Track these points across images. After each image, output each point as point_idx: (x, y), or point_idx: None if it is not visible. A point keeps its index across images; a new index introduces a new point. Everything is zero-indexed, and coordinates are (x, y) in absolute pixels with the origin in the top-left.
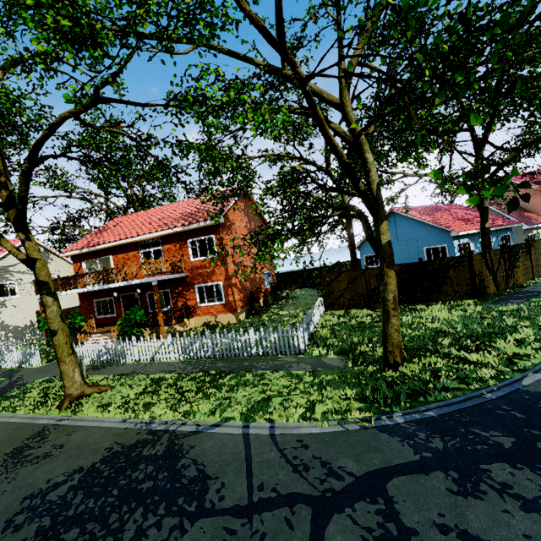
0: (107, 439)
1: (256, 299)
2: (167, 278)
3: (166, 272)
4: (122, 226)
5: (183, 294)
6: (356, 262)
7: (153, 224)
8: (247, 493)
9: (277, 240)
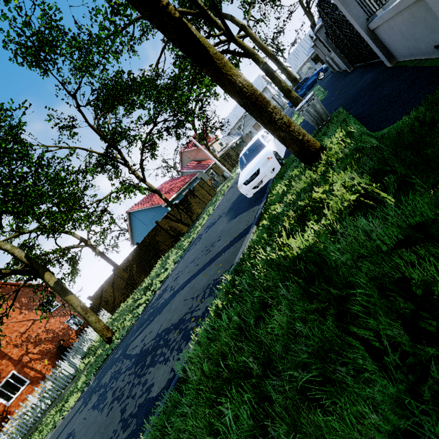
0: None
1: (64, 350)
2: None
3: None
4: None
5: None
6: (117, 266)
7: None
8: None
9: None
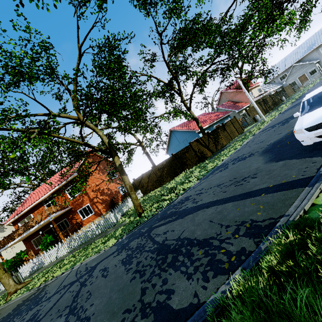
0: (19, 301)
1: (113, 203)
2: (58, 214)
3: (57, 211)
4: (34, 195)
5: (73, 217)
6: (154, 165)
7: (47, 189)
8: (55, 291)
9: (80, 181)
